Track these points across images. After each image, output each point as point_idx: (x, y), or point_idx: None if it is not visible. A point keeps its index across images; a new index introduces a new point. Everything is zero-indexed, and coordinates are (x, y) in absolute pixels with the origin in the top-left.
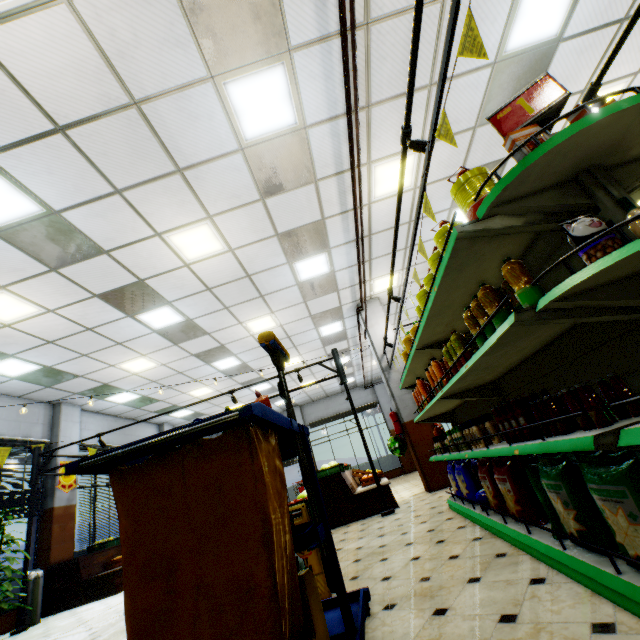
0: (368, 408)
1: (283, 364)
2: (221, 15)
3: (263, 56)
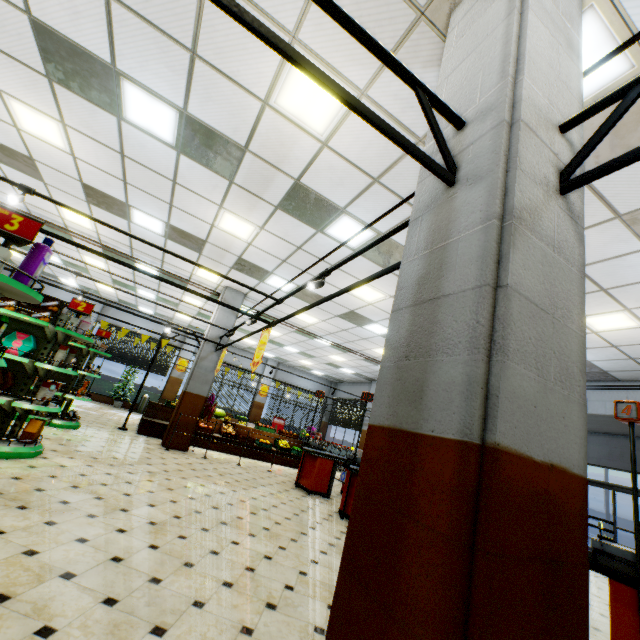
0: None
1: None
2: None
3: None
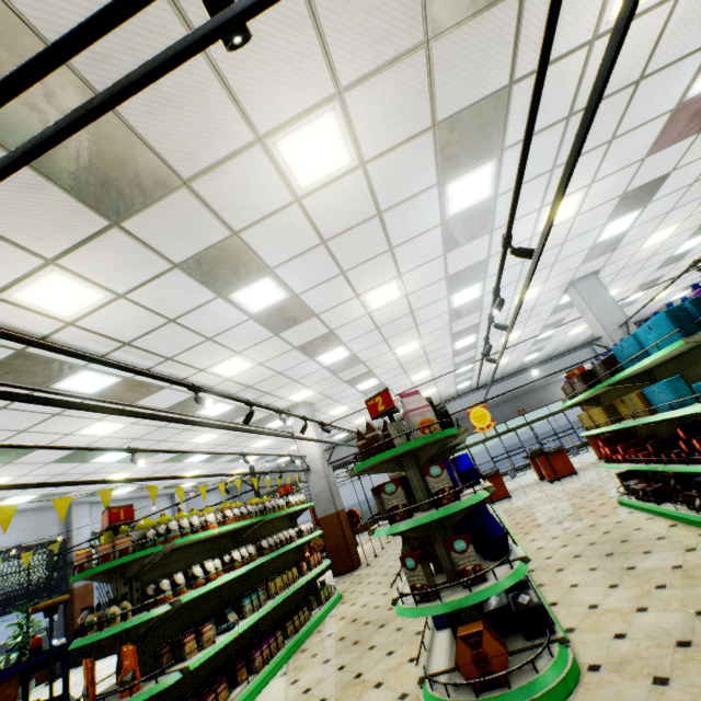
0: None
1: (54, 612)
2: (25, 374)
3: (68, 372)
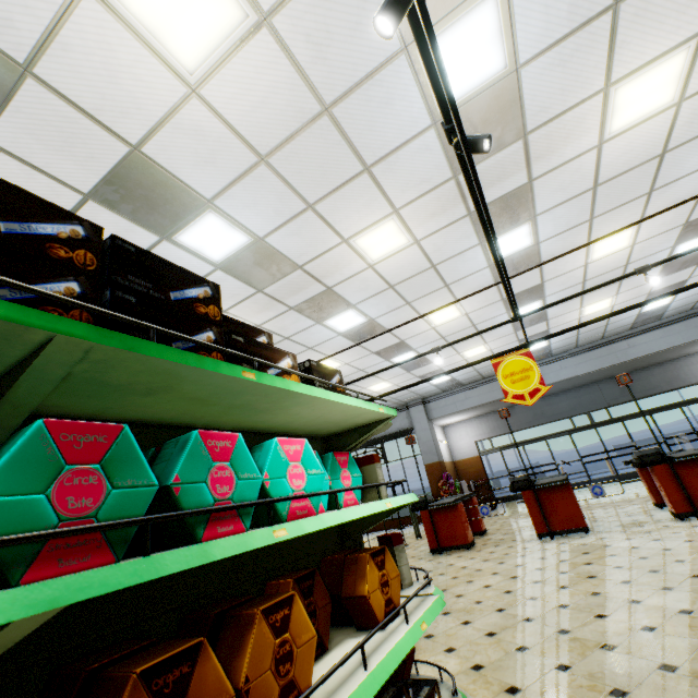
0: (401, 435)
1: None
2: None
3: None
